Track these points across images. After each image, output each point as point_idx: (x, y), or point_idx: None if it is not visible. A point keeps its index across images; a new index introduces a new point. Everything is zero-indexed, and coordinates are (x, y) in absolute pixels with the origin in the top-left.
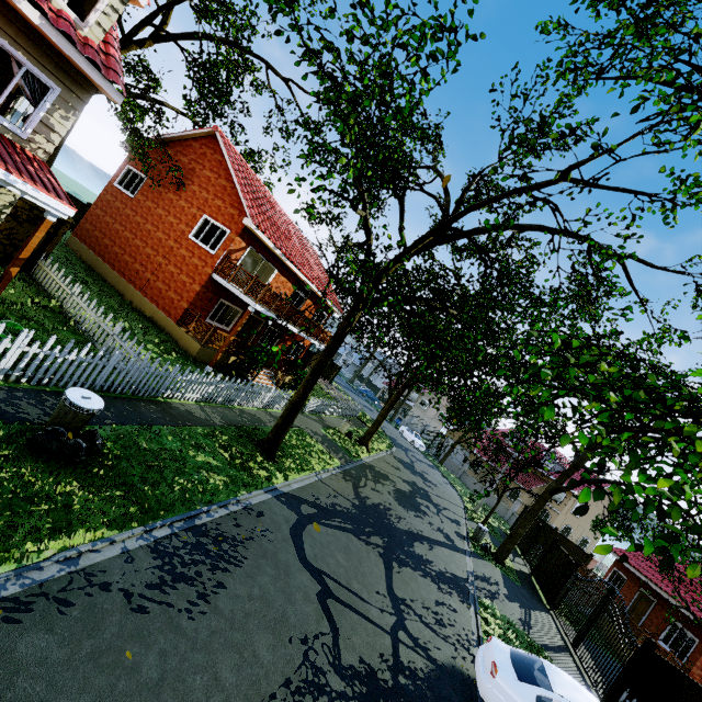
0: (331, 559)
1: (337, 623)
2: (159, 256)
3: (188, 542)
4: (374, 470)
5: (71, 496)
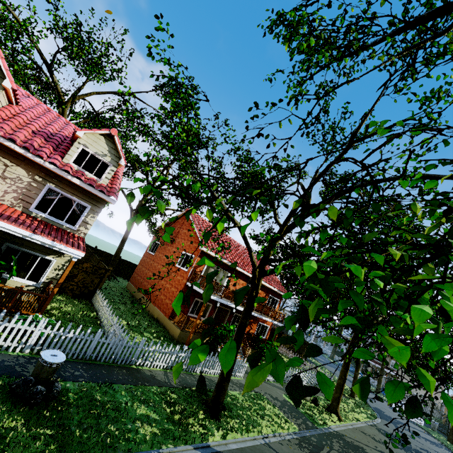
0: None
1: None
2: (162, 280)
3: None
4: (344, 439)
5: (13, 430)
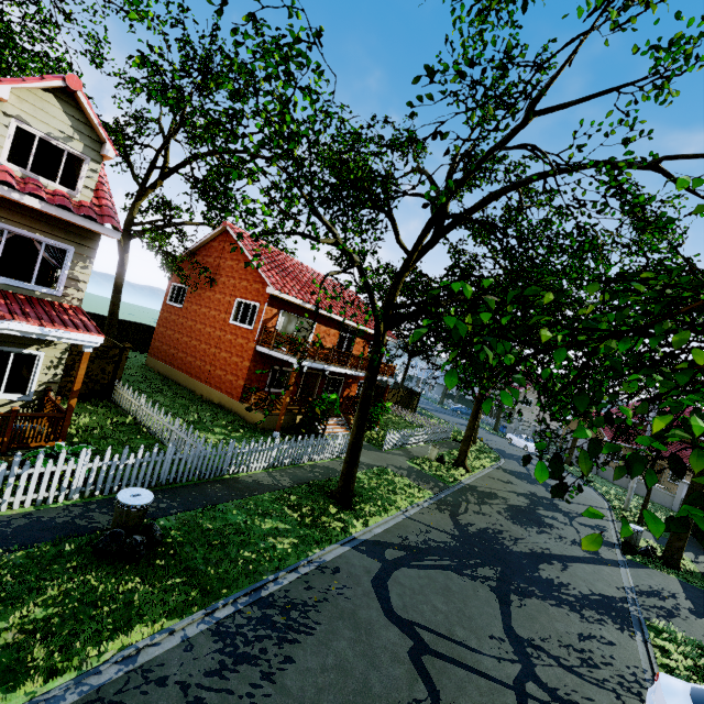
0: (426, 606)
1: (436, 684)
2: (212, 347)
3: (252, 617)
4: (477, 490)
5: (134, 592)
